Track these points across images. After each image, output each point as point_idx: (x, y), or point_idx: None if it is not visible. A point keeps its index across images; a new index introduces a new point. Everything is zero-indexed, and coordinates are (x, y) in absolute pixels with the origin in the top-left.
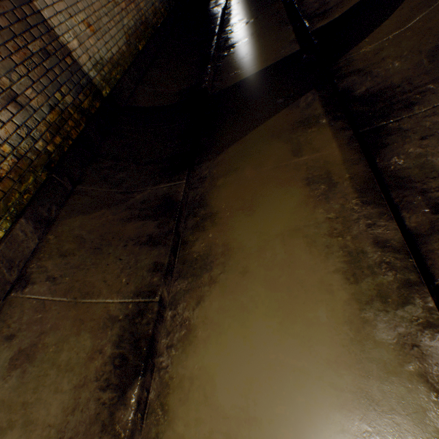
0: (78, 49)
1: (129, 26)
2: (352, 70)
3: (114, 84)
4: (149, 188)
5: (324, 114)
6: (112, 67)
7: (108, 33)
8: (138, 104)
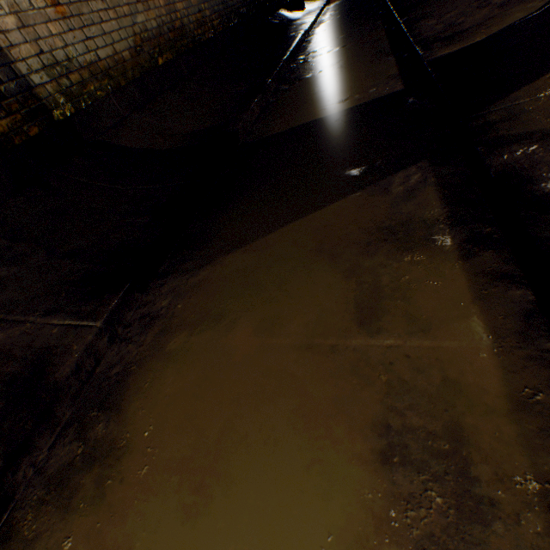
0: (15, 31)
1: (147, 27)
2: (525, 130)
3: (88, 103)
4: (33, 318)
5: (446, 222)
6: (91, 77)
7: (96, 25)
8: (117, 140)
